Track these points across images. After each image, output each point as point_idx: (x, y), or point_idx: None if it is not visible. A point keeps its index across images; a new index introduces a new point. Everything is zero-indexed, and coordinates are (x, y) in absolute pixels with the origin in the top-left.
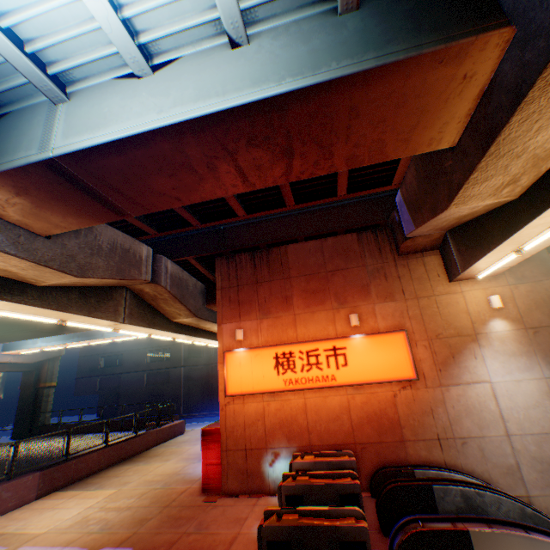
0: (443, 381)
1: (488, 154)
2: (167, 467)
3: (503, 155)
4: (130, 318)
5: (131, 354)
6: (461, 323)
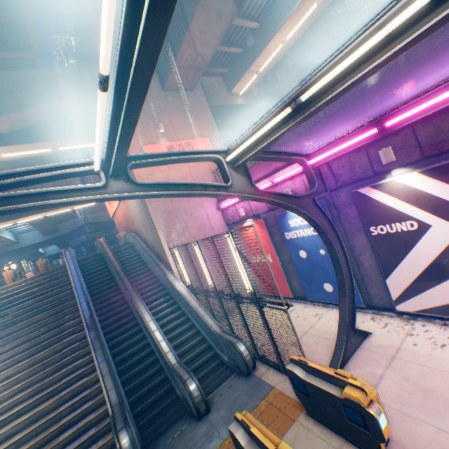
0: None
1: None
2: None
3: None
4: None
5: None
6: None
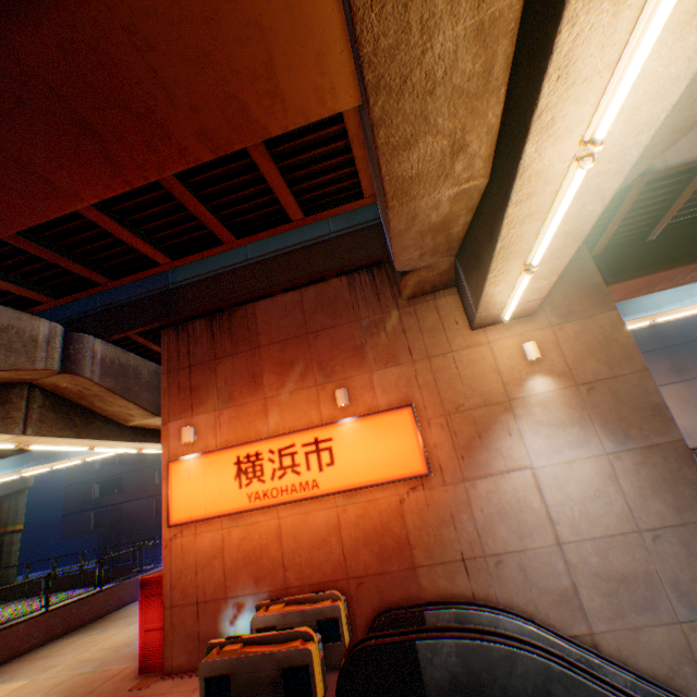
0: (467, 474)
1: (373, 89)
2: (122, 636)
3: (402, 92)
4: (38, 427)
5: (134, 476)
6: (489, 387)
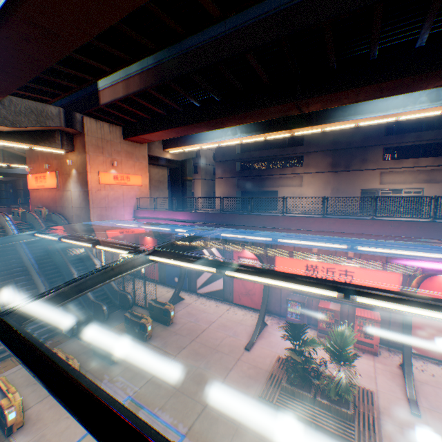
0: (64, 190)
1: None
2: None
3: None
4: (8, 161)
5: None
6: (68, 170)
